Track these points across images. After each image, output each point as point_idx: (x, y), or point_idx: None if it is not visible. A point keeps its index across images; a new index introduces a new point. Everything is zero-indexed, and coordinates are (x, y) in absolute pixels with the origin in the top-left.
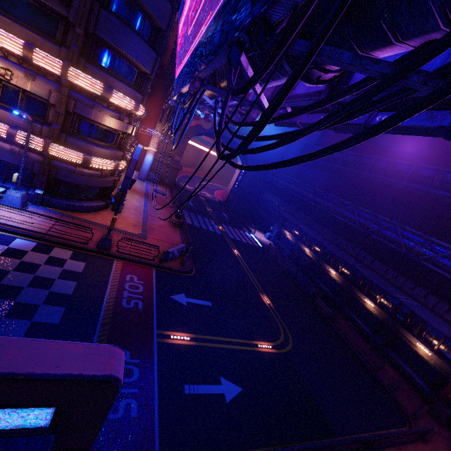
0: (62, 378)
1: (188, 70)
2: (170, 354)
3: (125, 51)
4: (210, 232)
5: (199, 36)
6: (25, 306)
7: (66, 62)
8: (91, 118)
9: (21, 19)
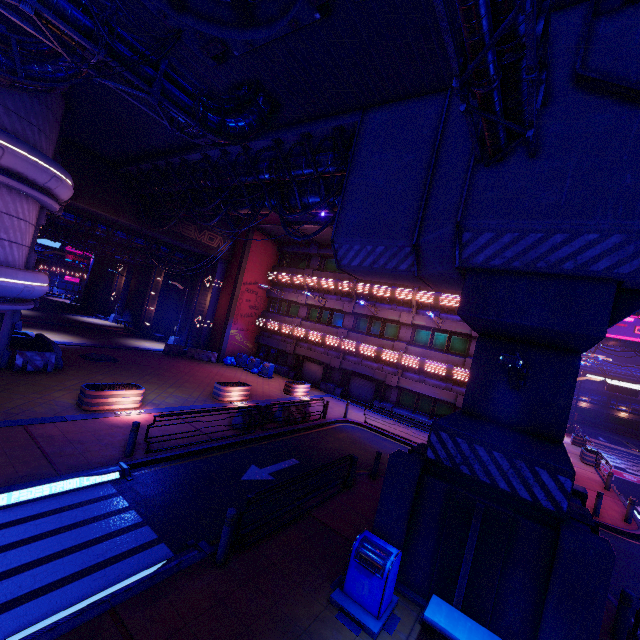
0: None
1: None
2: None
3: None
4: None
5: None
6: None
7: None
8: None
9: None
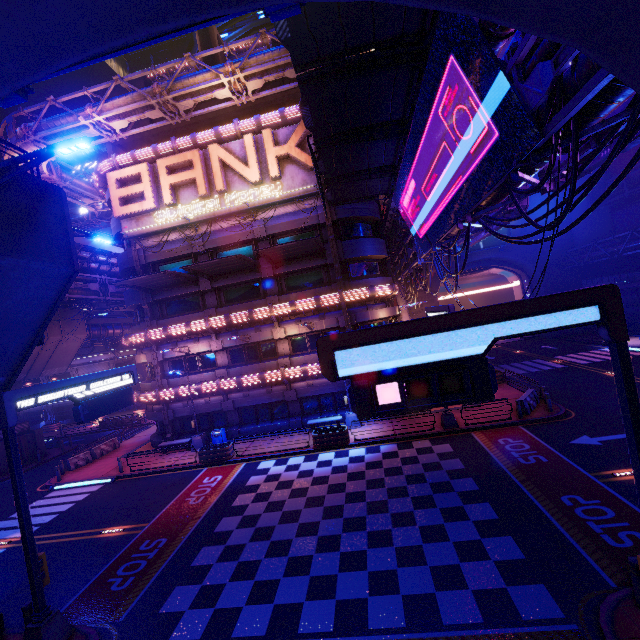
0: (594, 287)
1: (446, 220)
2: (634, 490)
3: (367, 255)
4: (548, 371)
5: (451, 193)
6: (439, 484)
7: (340, 291)
8: (370, 319)
9: (302, 287)
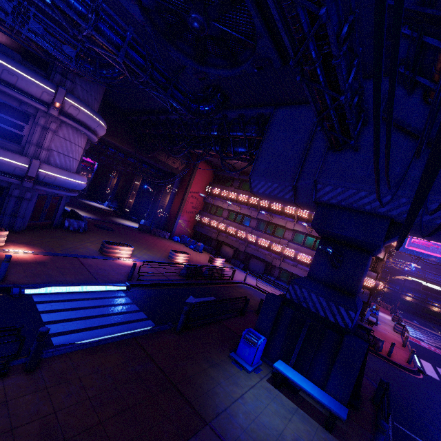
0: None
1: None
2: None
3: None
4: None
5: None
6: None
7: None
8: None
9: None
